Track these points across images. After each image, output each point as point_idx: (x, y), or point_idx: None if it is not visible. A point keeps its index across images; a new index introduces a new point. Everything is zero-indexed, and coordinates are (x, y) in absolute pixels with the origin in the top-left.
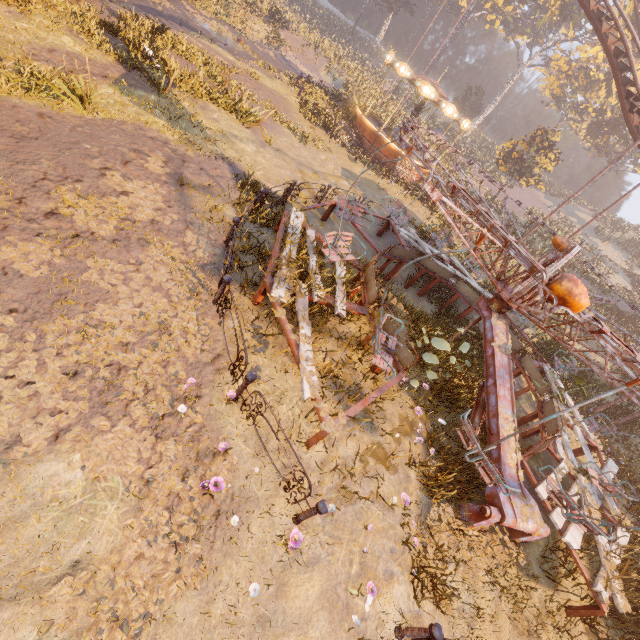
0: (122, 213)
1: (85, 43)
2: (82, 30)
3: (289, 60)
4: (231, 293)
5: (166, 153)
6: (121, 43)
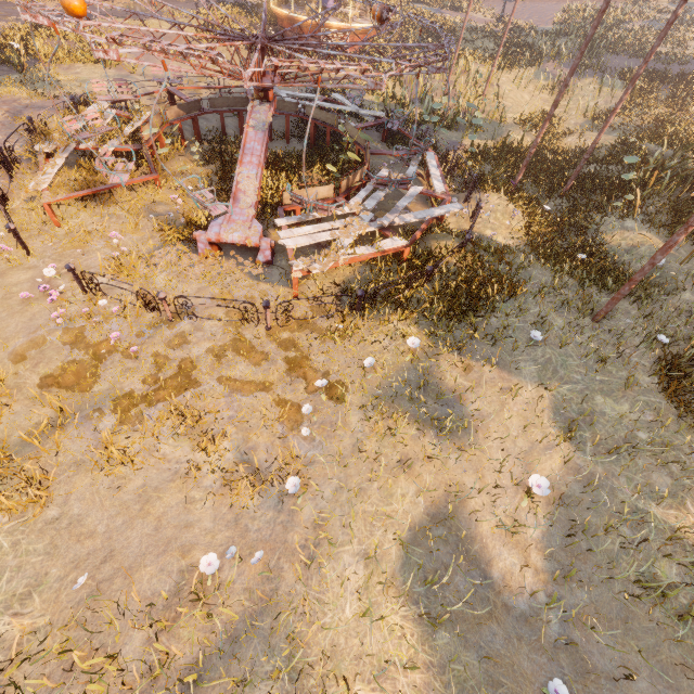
0: None
1: None
2: None
3: None
4: None
5: (12, 107)
6: None
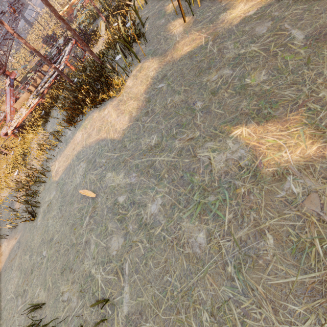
0: None
1: None
2: None
3: None
4: None
5: None
6: None
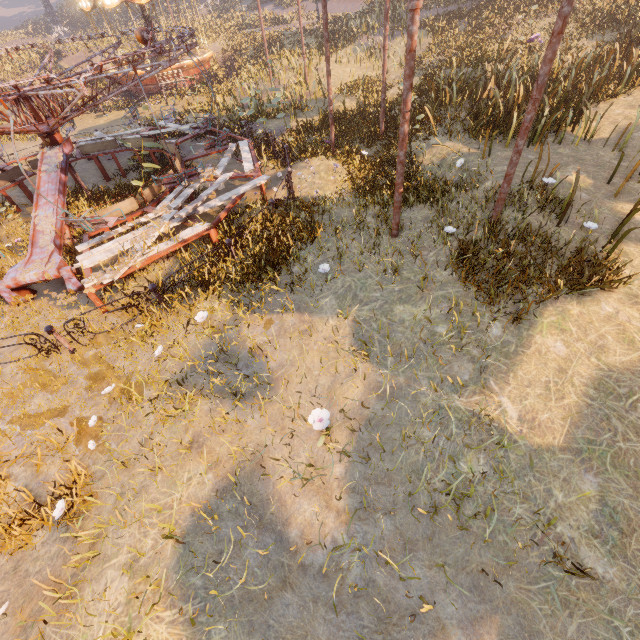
0: None
1: None
2: None
3: None
4: None
5: None
6: None
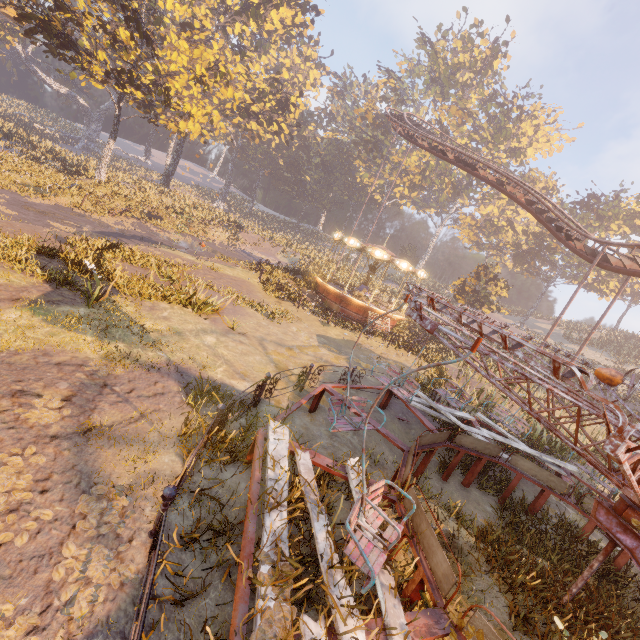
0: None
1: (5, 269)
2: (7, 258)
3: (248, 252)
4: None
5: (76, 381)
6: (59, 263)
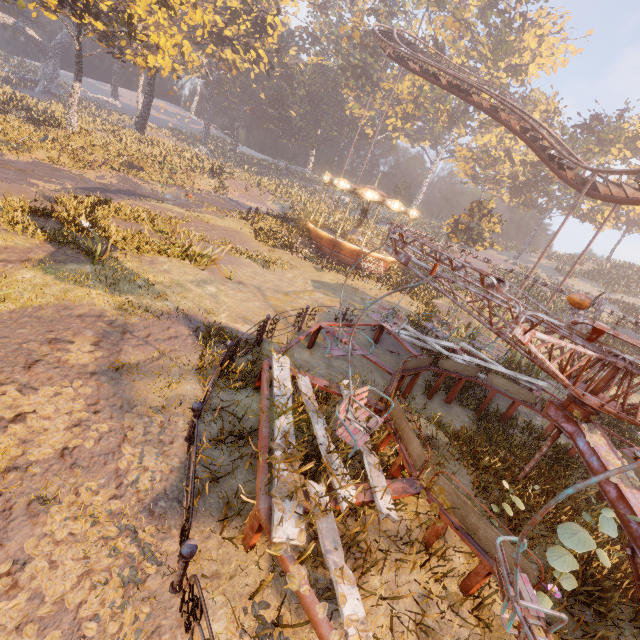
0: (5, 459)
1: (6, 232)
2: (5, 221)
3: (237, 200)
4: (198, 588)
5: (99, 329)
6: (54, 223)
